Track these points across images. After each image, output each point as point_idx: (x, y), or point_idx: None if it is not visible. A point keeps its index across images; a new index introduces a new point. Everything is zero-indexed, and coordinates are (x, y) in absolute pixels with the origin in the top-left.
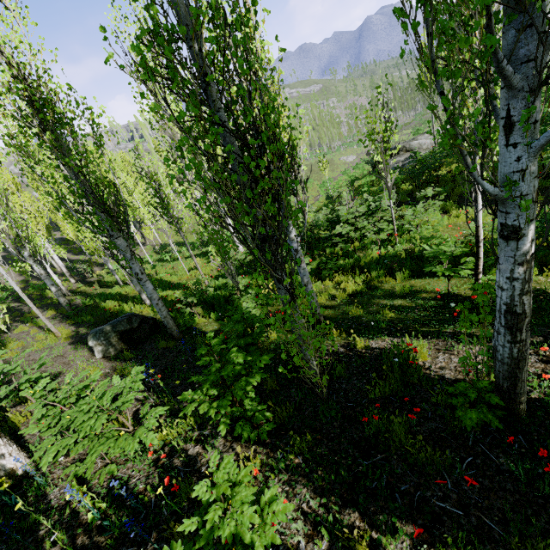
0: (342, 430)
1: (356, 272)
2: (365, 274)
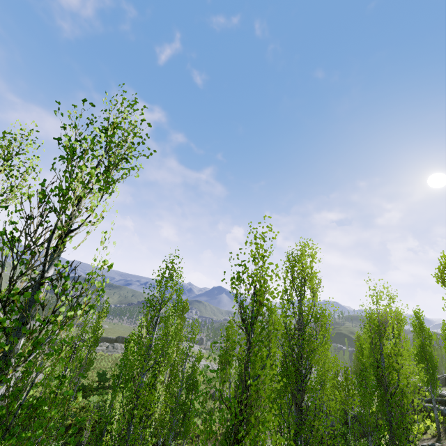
0: None
1: None
2: None
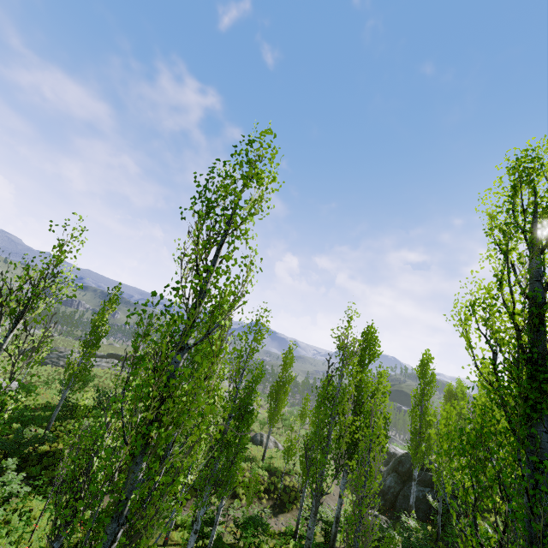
0: None
1: None
2: None
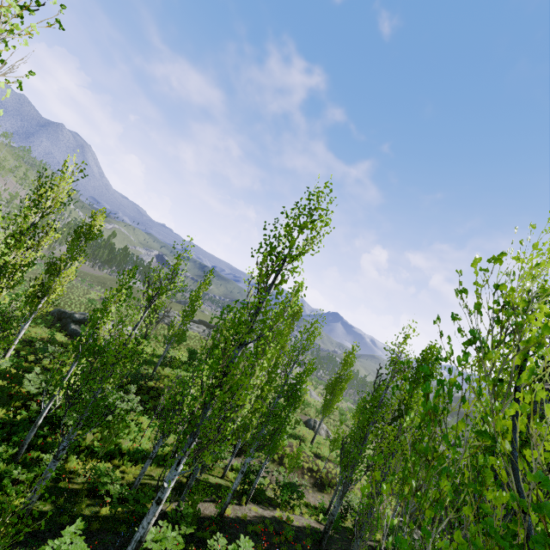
0: (192, 539)
1: (121, 457)
2: (129, 460)
